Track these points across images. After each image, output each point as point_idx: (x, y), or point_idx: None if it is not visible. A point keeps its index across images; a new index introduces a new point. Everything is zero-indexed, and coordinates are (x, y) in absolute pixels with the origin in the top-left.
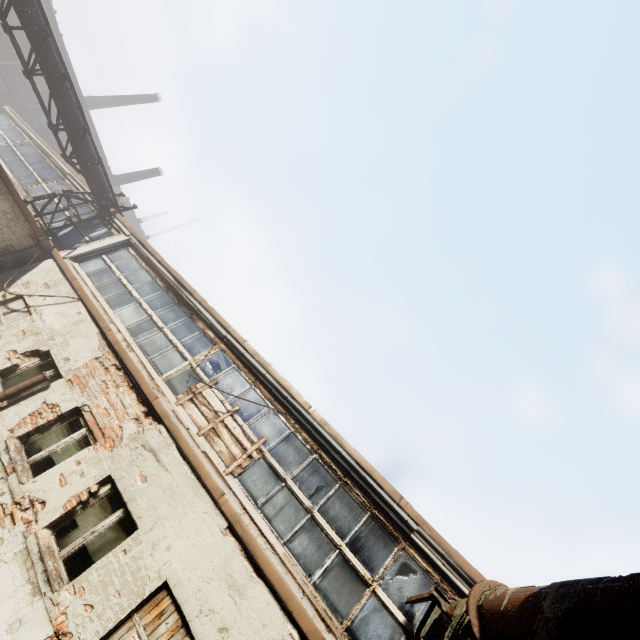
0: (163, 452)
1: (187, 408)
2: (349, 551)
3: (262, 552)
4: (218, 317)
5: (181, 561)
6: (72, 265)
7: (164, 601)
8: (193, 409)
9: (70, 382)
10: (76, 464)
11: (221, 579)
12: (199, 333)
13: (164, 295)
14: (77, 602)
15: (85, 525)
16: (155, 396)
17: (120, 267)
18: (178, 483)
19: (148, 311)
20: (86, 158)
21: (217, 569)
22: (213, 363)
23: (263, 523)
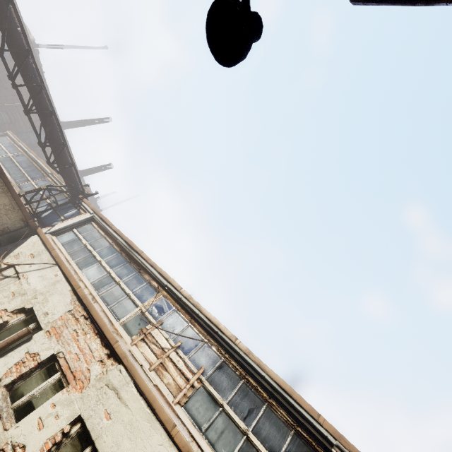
0: (123, 389)
1: (140, 347)
2: None
3: None
4: (160, 270)
5: None
6: (51, 238)
7: None
8: (145, 347)
9: (48, 333)
10: (52, 407)
11: None
12: (146, 284)
13: (119, 256)
14: None
15: None
16: (115, 340)
17: (86, 237)
18: (136, 418)
19: (107, 269)
20: (64, 163)
21: None
22: (158, 307)
23: (208, 448)
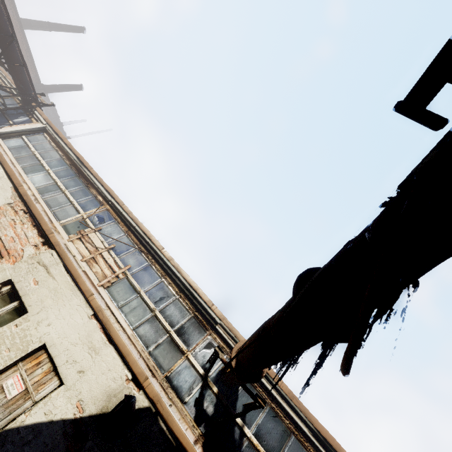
0: (53, 267)
1: (76, 243)
2: (175, 334)
3: (114, 329)
4: (106, 187)
5: (57, 332)
6: None
7: (42, 356)
8: (80, 244)
9: None
10: None
11: (84, 344)
12: (92, 197)
13: (68, 169)
14: None
15: None
16: (51, 232)
17: (36, 146)
18: (61, 287)
19: (54, 178)
20: (13, 60)
21: (82, 338)
22: (99, 217)
23: (120, 316)
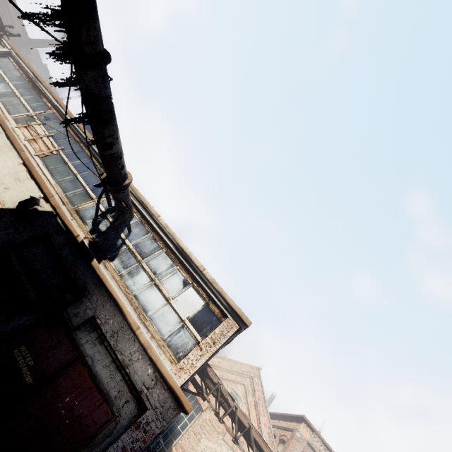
0: None
1: (22, 129)
2: (89, 189)
3: (36, 170)
4: (54, 95)
5: None
6: None
7: None
8: (25, 131)
9: None
10: None
11: (12, 176)
12: (42, 103)
13: (26, 84)
14: None
15: None
16: None
17: (0, 66)
18: (1, 146)
19: (12, 88)
20: None
21: (11, 173)
22: (46, 117)
23: (48, 174)
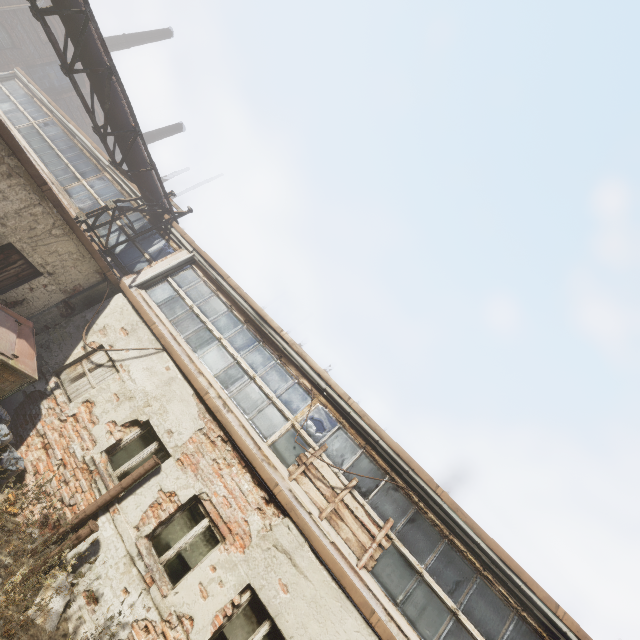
0: (297, 554)
1: (302, 484)
2: None
3: None
4: (314, 365)
5: None
6: (141, 296)
7: None
8: (308, 485)
9: (180, 462)
10: (212, 570)
11: None
12: (293, 382)
13: (245, 331)
14: None
15: None
16: (274, 482)
17: (190, 293)
18: (321, 594)
19: (233, 354)
20: (137, 163)
21: None
22: (316, 422)
23: (409, 629)
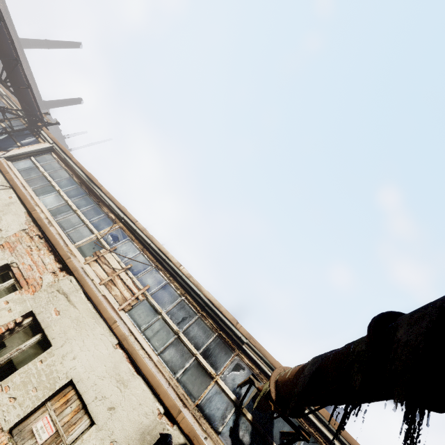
0: (73, 295)
1: (92, 266)
2: (202, 357)
3: (141, 358)
4: (118, 204)
5: (83, 366)
6: (6, 163)
7: (70, 393)
8: (97, 267)
9: (2, 246)
10: (5, 303)
11: (111, 377)
12: (104, 215)
13: (78, 188)
14: (3, 396)
15: (11, 345)
16: (68, 257)
17: (45, 166)
18: (83, 315)
19: (65, 198)
20: (18, 83)
21: (109, 370)
22: (113, 236)
23: (144, 341)
